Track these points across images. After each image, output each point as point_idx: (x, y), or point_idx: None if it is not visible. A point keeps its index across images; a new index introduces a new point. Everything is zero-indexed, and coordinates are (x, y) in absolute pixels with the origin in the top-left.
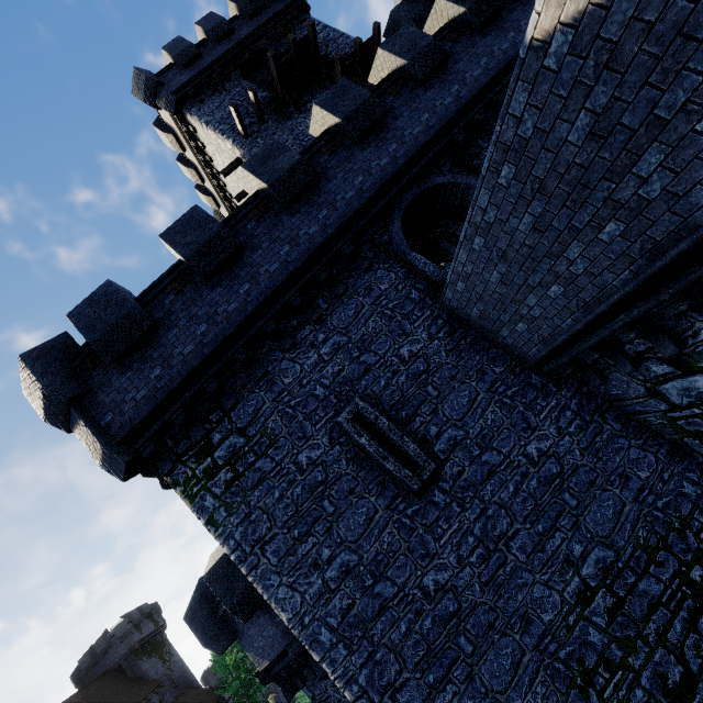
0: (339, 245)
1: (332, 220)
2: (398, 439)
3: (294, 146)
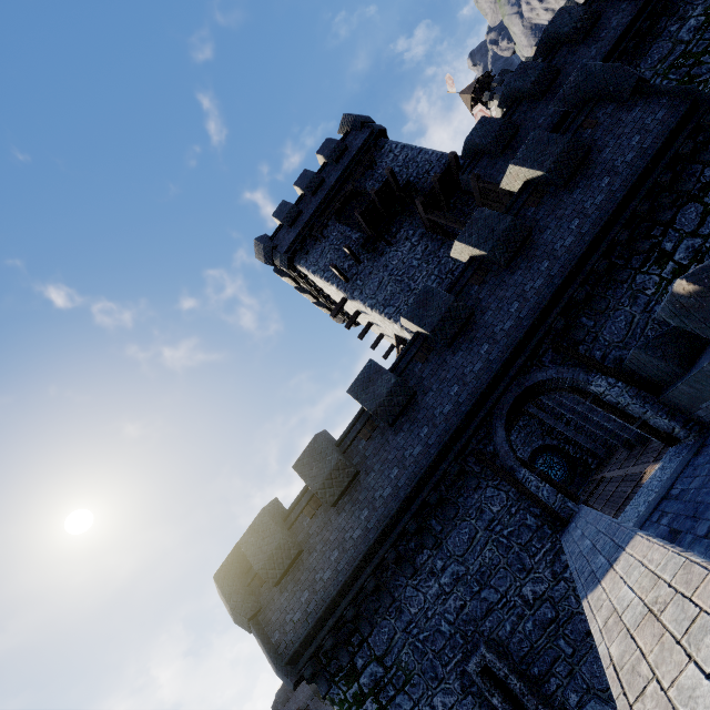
0: (444, 467)
1: (433, 439)
2: (532, 708)
3: (390, 283)
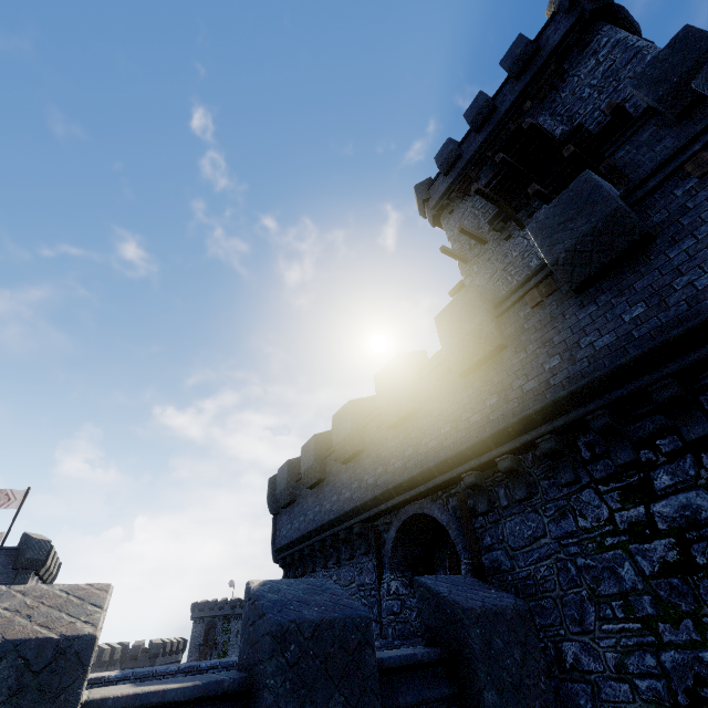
0: (352, 522)
1: (355, 496)
2: None
3: (499, 281)
